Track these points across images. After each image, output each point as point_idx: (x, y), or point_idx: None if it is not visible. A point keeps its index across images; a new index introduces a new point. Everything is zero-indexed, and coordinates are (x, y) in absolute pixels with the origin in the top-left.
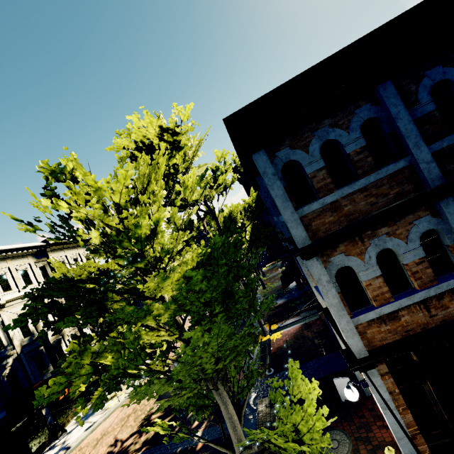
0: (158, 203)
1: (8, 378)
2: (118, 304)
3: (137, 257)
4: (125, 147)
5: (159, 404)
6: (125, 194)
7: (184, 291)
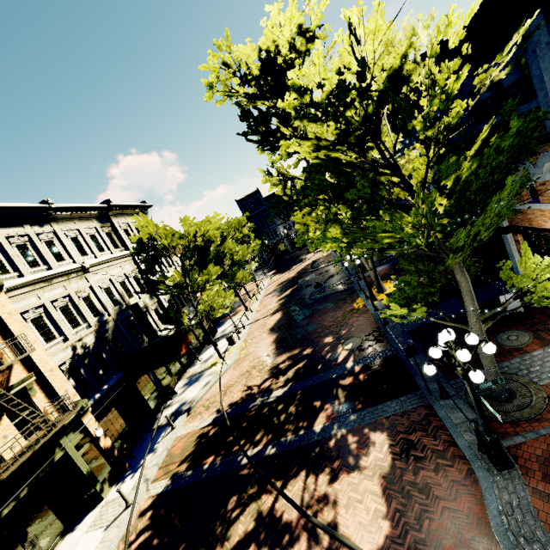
0: (410, 83)
1: (112, 343)
2: (394, 179)
3: (436, 120)
4: (224, 66)
5: (281, 358)
6: (458, 37)
7: (494, 146)
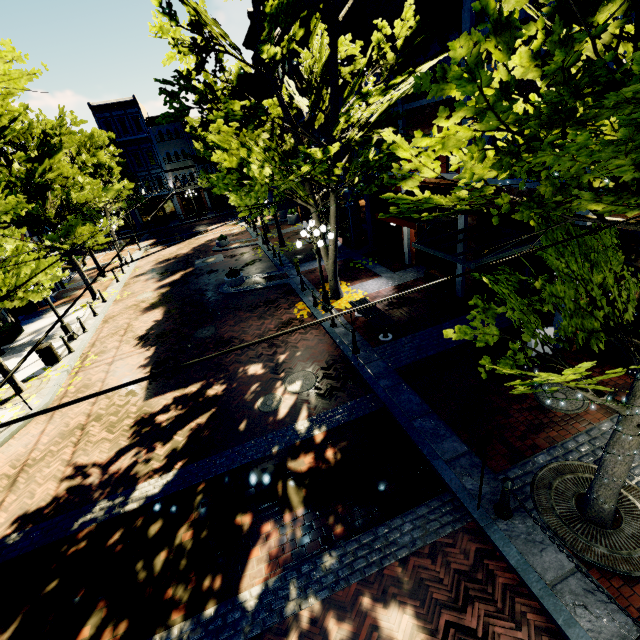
0: None
1: None
2: None
3: None
4: None
5: (160, 400)
6: None
7: None
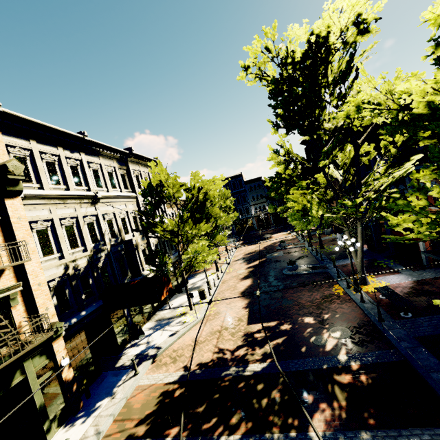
0: None
1: (100, 271)
2: None
3: None
4: (266, 50)
5: (255, 326)
6: None
7: None
